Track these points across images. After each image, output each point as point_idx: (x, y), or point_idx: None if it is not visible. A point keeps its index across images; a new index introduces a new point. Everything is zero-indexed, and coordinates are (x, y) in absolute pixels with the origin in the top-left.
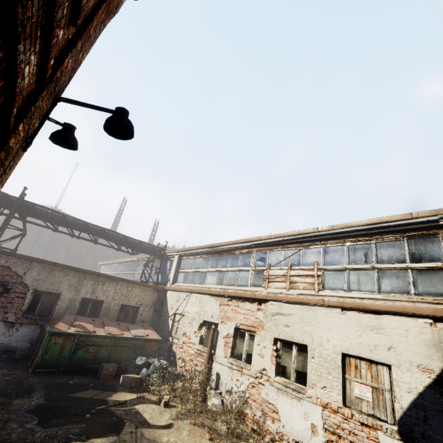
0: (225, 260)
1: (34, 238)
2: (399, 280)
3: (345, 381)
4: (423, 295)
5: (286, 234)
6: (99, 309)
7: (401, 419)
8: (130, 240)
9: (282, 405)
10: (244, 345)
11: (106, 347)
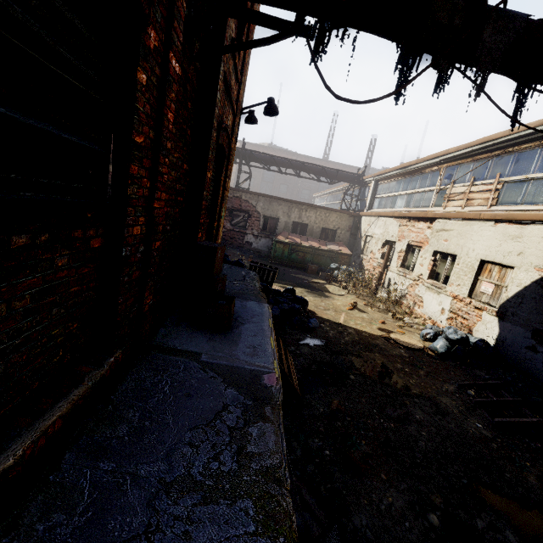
0: (415, 181)
1: (261, 177)
2: None
3: (477, 281)
4: None
5: (475, 143)
6: (305, 230)
7: (503, 304)
8: (327, 170)
9: (427, 297)
10: (413, 258)
11: (309, 254)
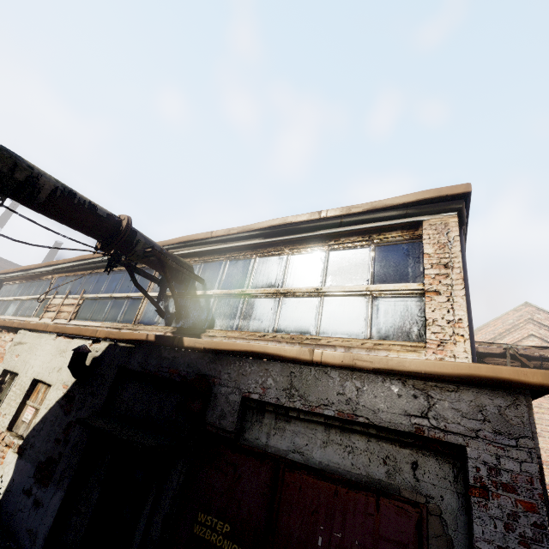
0: (33, 287)
1: None
2: (118, 309)
3: (25, 406)
4: (121, 322)
5: (75, 258)
6: None
7: (29, 433)
8: None
9: None
10: None
11: None
